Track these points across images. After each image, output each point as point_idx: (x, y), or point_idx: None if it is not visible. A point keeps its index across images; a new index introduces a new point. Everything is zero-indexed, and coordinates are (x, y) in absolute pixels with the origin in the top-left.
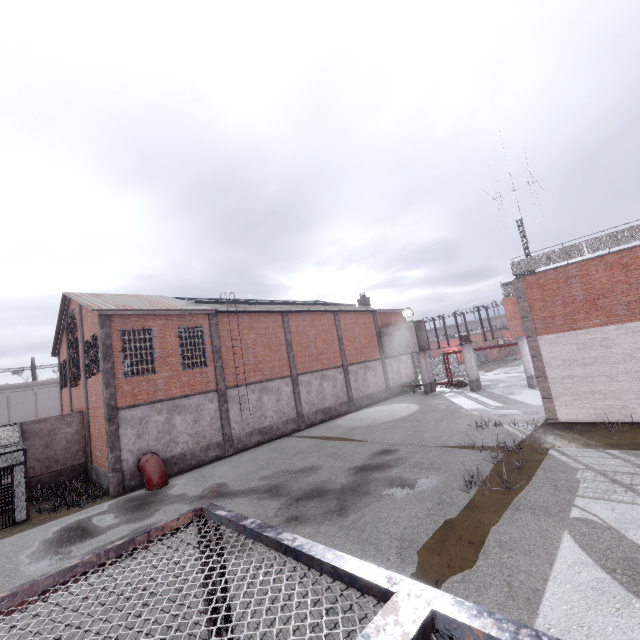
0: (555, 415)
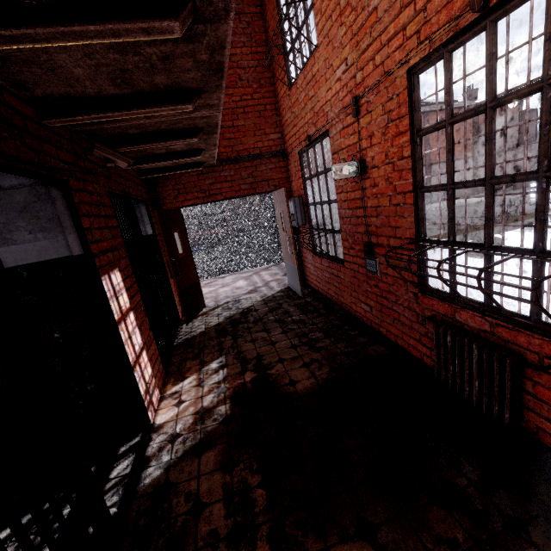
0: None
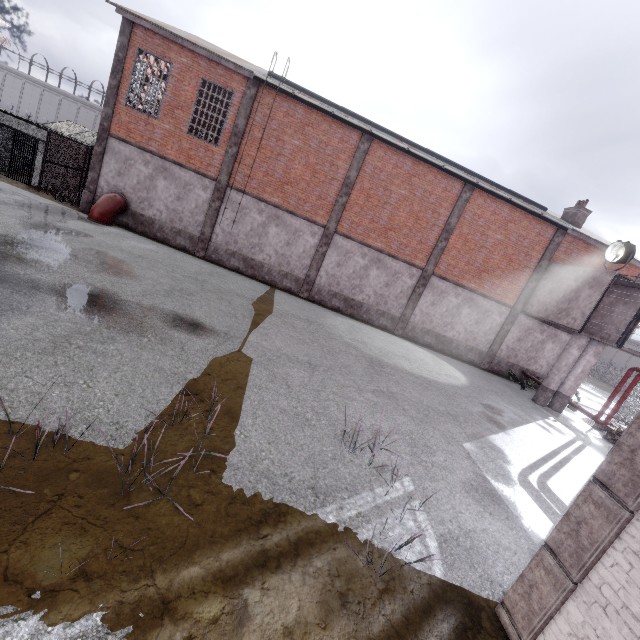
0: (530, 627)
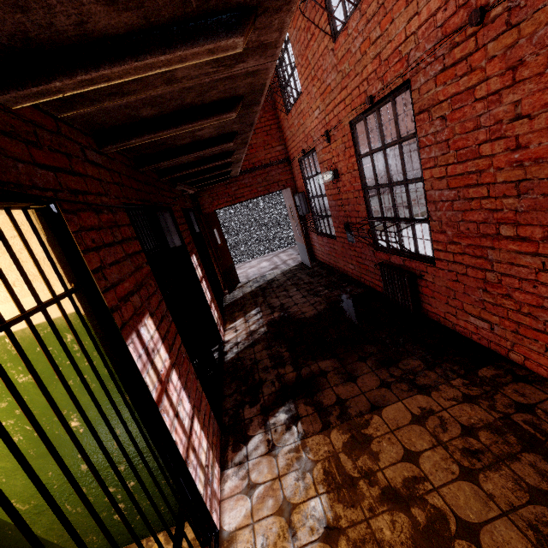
0: None
